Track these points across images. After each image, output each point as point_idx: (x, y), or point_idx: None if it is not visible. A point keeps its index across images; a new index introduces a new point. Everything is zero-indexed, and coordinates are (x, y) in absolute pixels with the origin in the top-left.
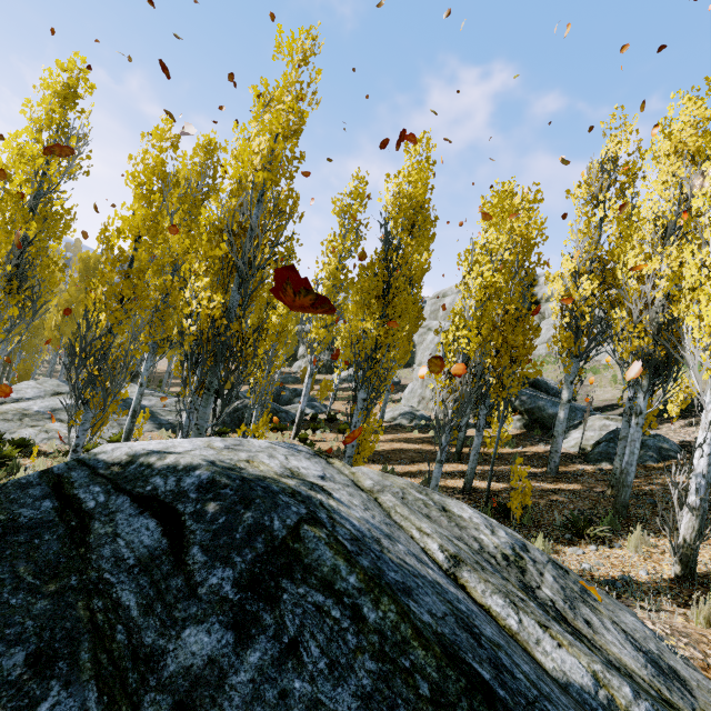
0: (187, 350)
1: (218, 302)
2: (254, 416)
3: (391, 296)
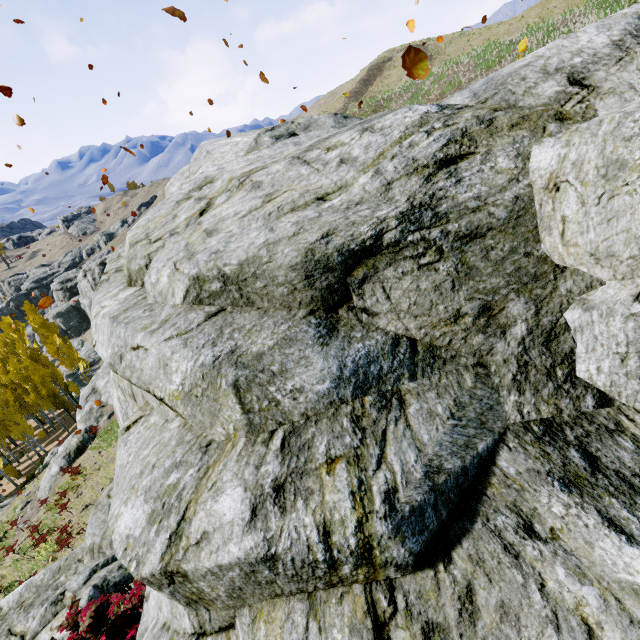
0: None
1: None
2: None
3: None
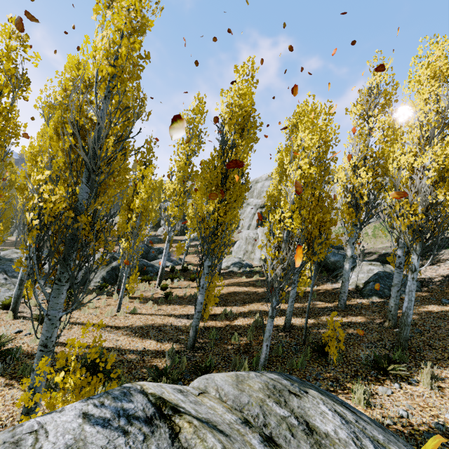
0: (36, 242)
1: (60, 195)
2: (124, 277)
3: (228, 184)
